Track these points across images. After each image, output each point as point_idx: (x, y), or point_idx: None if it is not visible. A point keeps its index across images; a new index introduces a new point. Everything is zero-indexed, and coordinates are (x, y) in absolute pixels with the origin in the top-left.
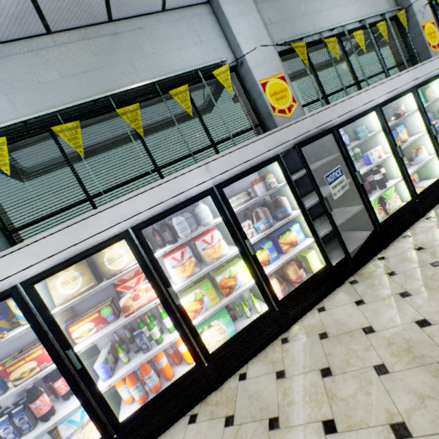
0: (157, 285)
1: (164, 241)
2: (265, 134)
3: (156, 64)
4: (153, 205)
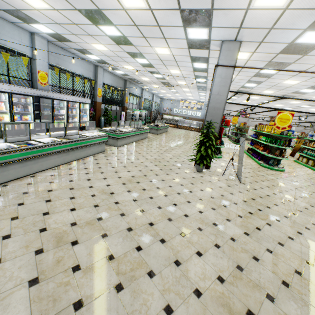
0: None
1: None
2: (32, 89)
3: None
4: None
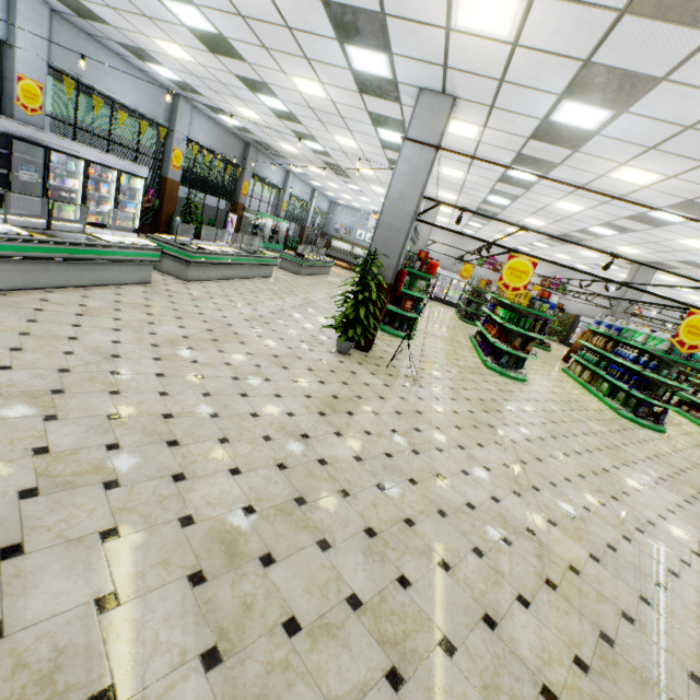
0: None
1: None
2: None
3: None
4: None
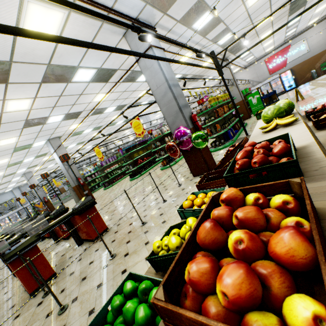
0: (0, 225)
1: (1, 222)
2: (15, 210)
3: (2, 200)
4: (0, 219)
